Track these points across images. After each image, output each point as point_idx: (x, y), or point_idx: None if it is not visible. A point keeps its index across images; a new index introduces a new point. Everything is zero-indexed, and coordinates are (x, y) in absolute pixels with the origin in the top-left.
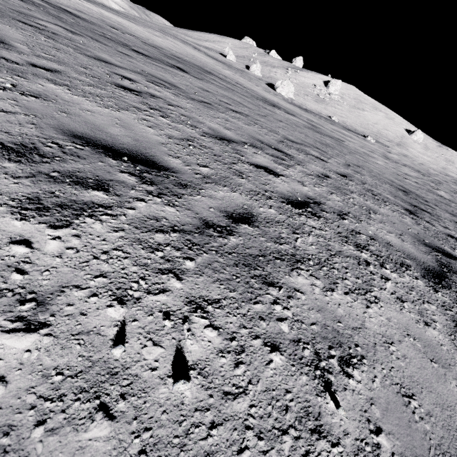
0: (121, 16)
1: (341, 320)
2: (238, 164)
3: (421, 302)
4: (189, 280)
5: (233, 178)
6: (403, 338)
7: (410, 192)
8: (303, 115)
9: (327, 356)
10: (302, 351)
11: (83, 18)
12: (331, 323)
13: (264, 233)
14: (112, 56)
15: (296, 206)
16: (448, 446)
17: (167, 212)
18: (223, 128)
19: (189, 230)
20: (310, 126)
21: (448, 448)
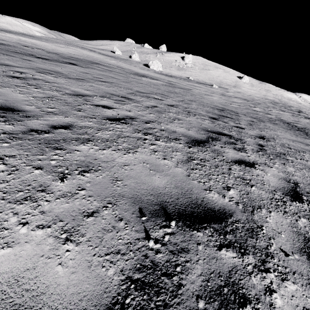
0: (35, 38)
1: (98, 159)
2: (82, 105)
3: (171, 152)
4: (0, 150)
5: (72, 111)
6: (139, 164)
7: (227, 110)
8: (166, 79)
9: (73, 170)
10: (57, 169)
11: (2, 43)
12: (89, 160)
13: (74, 131)
14: (14, 62)
15: (113, 120)
16: (126, 193)
17: (5, 127)
18: (83, 90)
19: (16, 133)
20: (168, 84)
21: (125, 194)
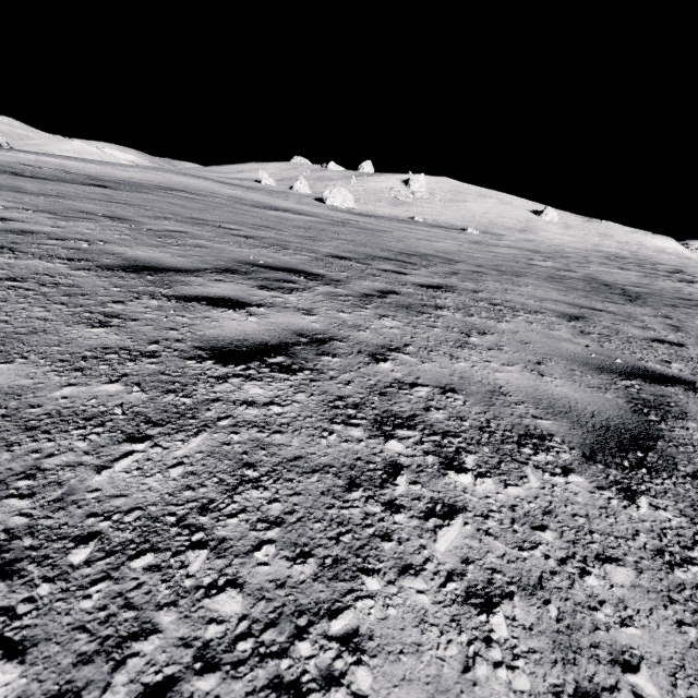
0: (82, 160)
1: None
2: None
3: None
4: None
5: None
6: None
7: (435, 257)
8: (344, 217)
9: None
10: None
11: None
12: None
13: None
14: None
15: None
16: None
17: None
18: (3, 202)
19: None
20: (333, 222)
21: None
